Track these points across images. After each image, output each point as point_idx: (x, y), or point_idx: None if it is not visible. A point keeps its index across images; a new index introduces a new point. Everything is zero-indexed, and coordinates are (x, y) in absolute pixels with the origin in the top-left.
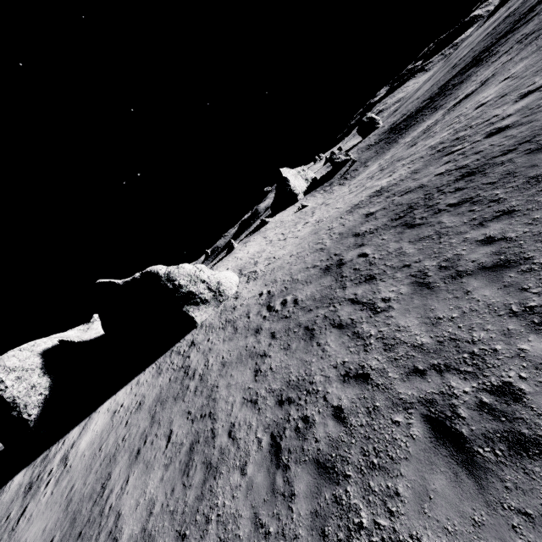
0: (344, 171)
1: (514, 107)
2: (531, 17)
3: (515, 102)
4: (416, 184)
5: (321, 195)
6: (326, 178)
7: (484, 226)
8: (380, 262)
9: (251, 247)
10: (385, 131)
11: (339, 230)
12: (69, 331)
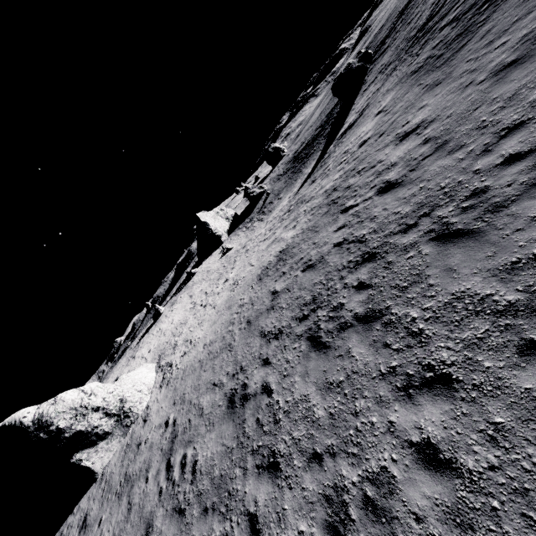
0: (261, 204)
1: (396, 152)
2: (384, 49)
3: (395, 145)
4: (316, 254)
5: (244, 233)
6: (246, 213)
7: (414, 401)
8: (285, 421)
9: (176, 313)
10: (290, 160)
11: (248, 314)
12: None
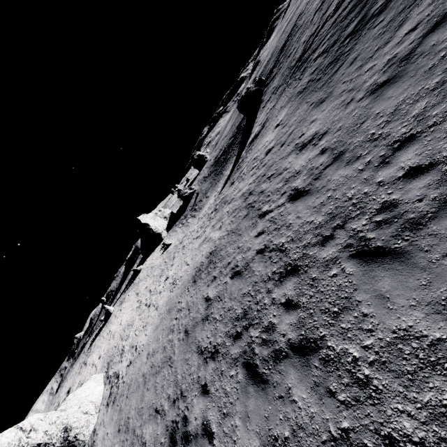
0: (192, 203)
1: (298, 161)
2: (273, 76)
3: (296, 154)
4: (242, 259)
5: (180, 229)
6: (181, 211)
7: None
8: None
9: (124, 313)
10: (212, 164)
11: (185, 321)
12: None
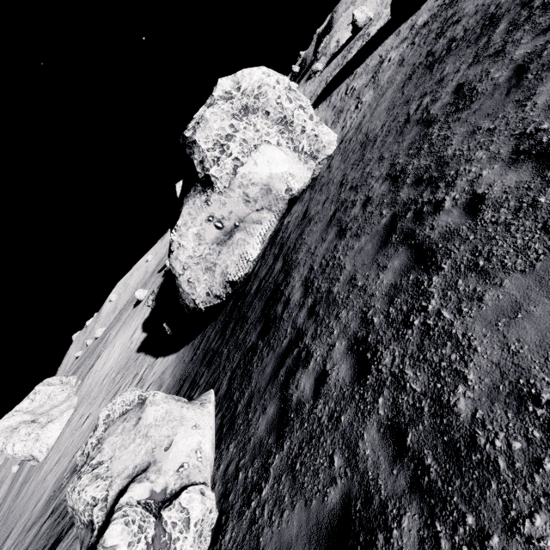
0: None
1: None
2: None
3: None
4: None
5: None
6: None
7: None
8: None
9: (121, 344)
10: None
11: None
12: (26, 401)
